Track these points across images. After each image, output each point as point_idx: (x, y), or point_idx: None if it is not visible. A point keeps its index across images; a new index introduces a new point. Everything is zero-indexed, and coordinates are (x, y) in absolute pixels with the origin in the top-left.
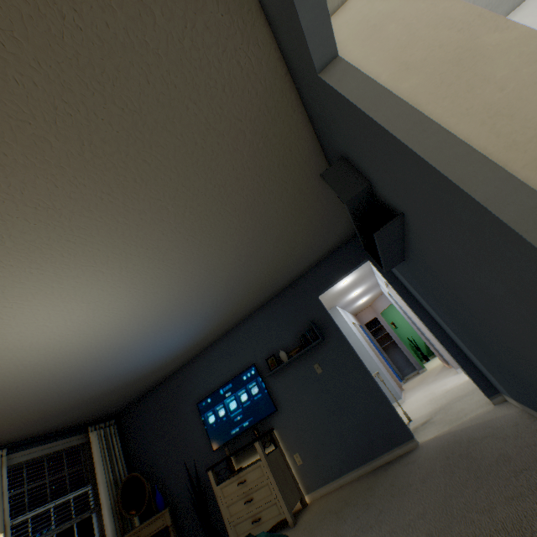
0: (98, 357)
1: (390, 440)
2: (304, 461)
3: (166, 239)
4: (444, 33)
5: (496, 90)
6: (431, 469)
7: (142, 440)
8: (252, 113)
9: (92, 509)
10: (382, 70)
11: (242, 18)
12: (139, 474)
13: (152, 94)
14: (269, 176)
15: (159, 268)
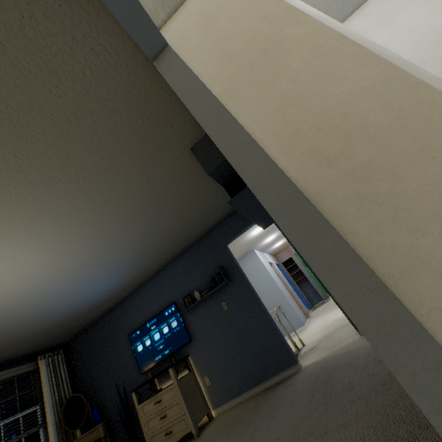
0: (30, 302)
1: (279, 365)
2: (212, 382)
3: (66, 204)
4: (258, 26)
5: (290, 80)
6: (301, 392)
7: (85, 365)
8: (121, 94)
9: (39, 425)
10: (211, 58)
11: (84, 8)
12: (80, 394)
13: (6, 79)
14: (157, 148)
15: (67, 227)
